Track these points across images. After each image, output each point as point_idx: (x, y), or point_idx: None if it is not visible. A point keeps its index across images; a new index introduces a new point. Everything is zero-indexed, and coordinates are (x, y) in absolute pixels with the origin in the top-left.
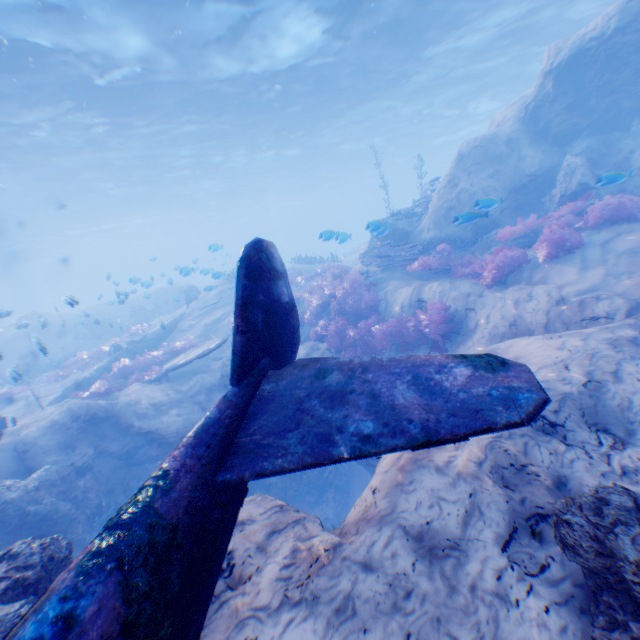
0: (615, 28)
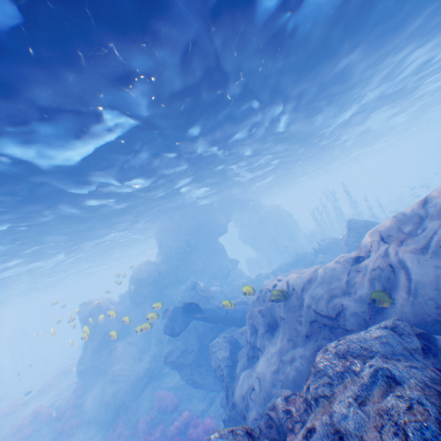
0: None
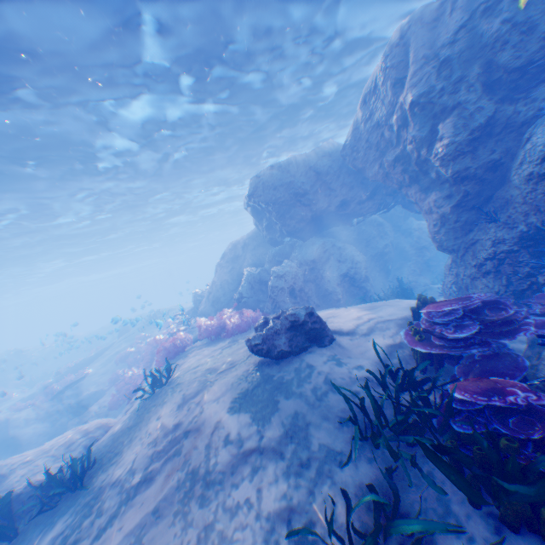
0: (249, 195)
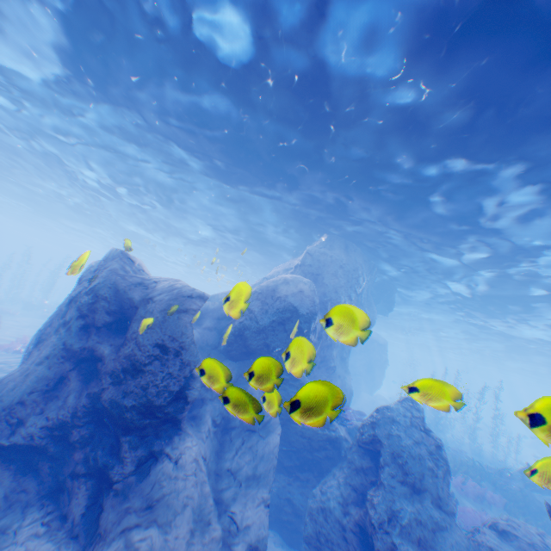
0: None
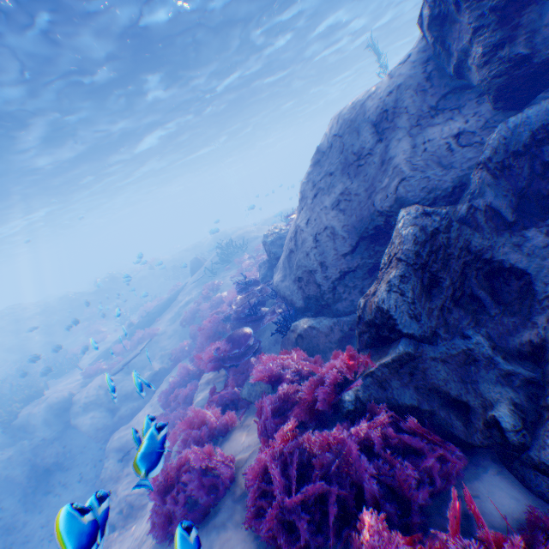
0: None
